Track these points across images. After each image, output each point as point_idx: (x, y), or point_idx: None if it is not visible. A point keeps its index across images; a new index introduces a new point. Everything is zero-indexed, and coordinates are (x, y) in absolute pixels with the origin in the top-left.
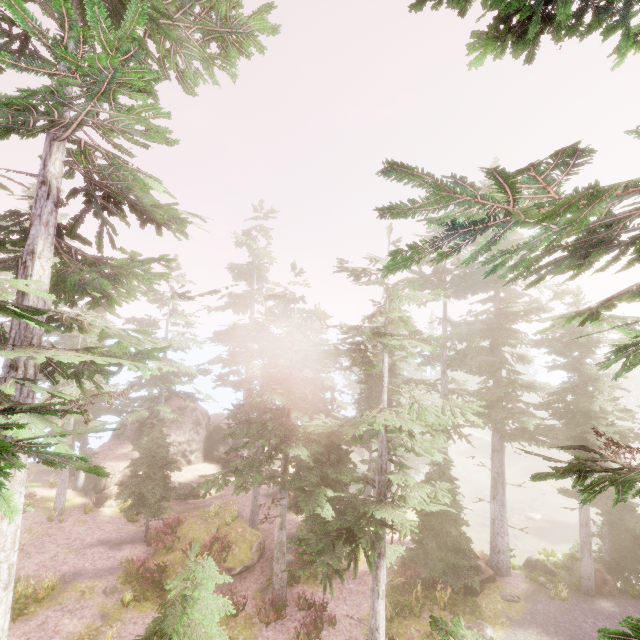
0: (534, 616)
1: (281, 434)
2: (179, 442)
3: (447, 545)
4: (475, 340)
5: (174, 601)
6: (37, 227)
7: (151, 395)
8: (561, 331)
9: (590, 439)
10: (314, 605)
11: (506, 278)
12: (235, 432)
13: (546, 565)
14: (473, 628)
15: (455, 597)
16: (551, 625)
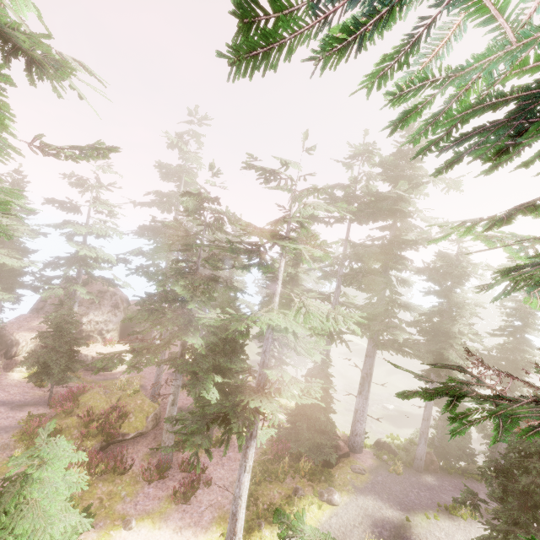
0: (374, 485)
1: (179, 323)
2: (97, 321)
3: (315, 427)
4: (369, 262)
5: (18, 477)
6: None
7: (68, 276)
8: (441, 263)
9: (445, 354)
10: (195, 468)
11: (405, 210)
12: (136, 317)
13: (391, 446)
14: (324, 493)
15: (315, 468)
16: (386, 493)
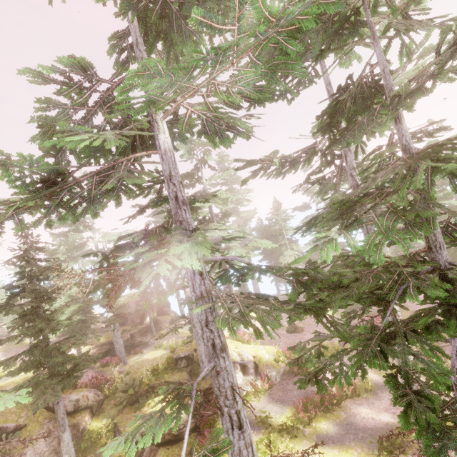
0: None
1: None
2: None
3: None
4: None
5: None
6: (350, 156)
7: None
8: None
9: None
10: None
11: None
12: None
13: None
14: None
15: None
16: None
